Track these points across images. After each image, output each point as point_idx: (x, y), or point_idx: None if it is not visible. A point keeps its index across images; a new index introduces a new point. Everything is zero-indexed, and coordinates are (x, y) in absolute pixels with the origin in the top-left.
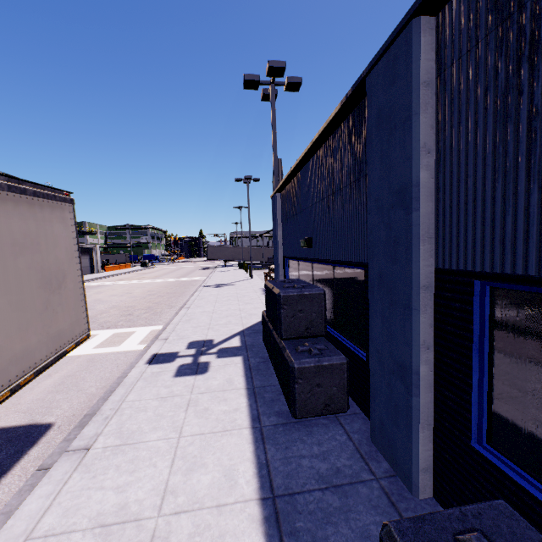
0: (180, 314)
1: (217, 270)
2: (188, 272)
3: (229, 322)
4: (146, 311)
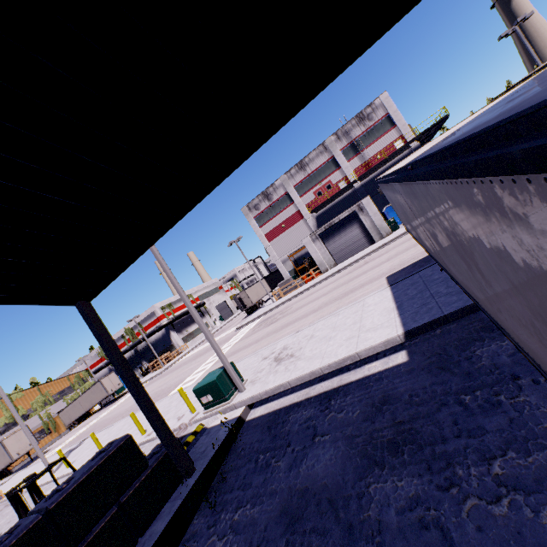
0: (38, 462)
1: (252, 355)
2: (322, 304)
3: (4, 486)
4: (76, 440)
